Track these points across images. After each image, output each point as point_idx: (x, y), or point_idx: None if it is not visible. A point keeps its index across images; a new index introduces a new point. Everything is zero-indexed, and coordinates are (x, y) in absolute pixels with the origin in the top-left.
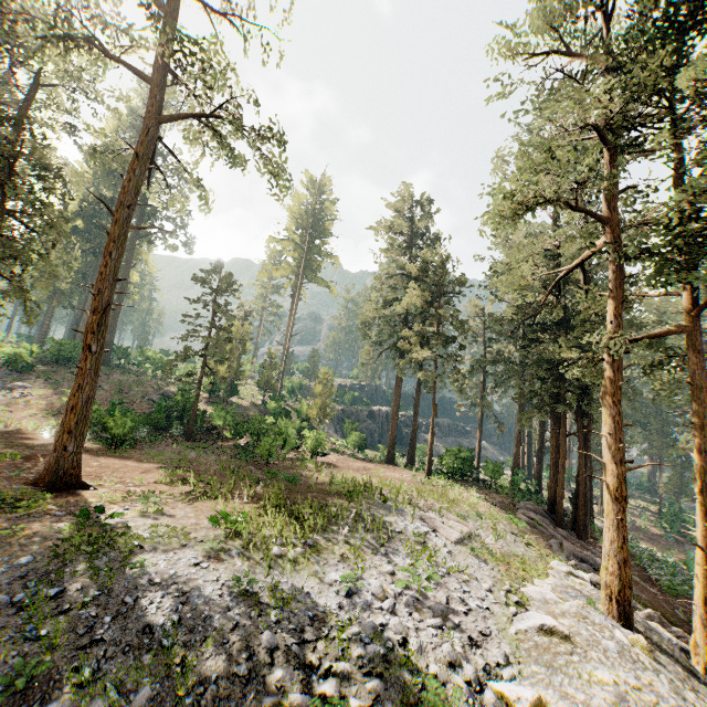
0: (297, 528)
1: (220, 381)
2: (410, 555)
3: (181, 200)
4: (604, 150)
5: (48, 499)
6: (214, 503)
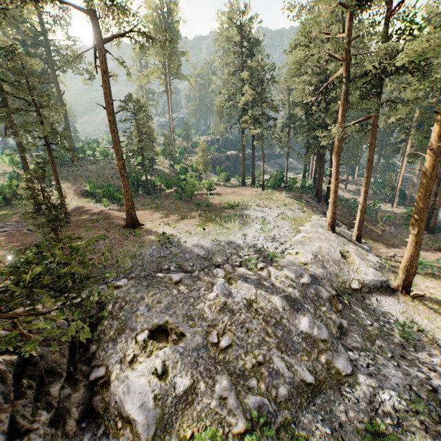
0: (222, 224)
1: (153, 163)
2: (260, 224)
3: (115, 75)
4: (348, 11)
5: (137, 231)
6: (188, 221)
